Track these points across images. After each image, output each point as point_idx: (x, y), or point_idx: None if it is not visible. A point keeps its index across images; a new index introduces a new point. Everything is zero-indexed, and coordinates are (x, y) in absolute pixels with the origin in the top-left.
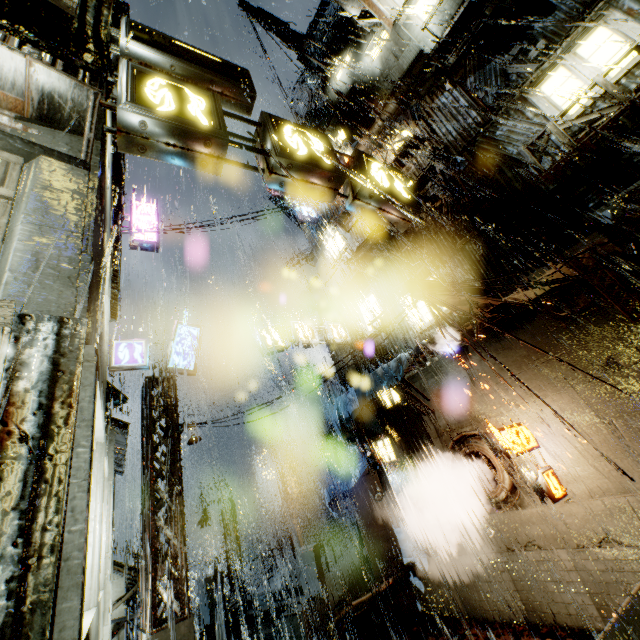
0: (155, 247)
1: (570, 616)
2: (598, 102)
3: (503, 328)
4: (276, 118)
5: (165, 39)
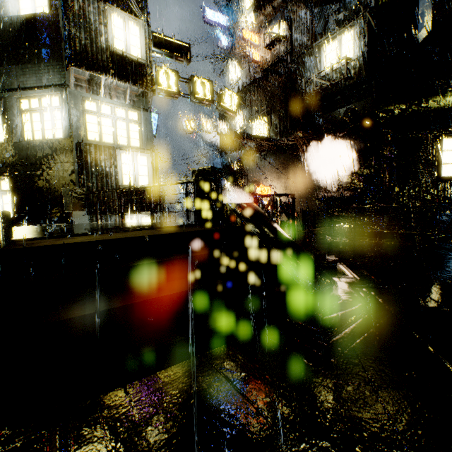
0: None
1: None
2: (334, 72)
3: (279, 152)
4: (196, 78)
5: (163, 38)
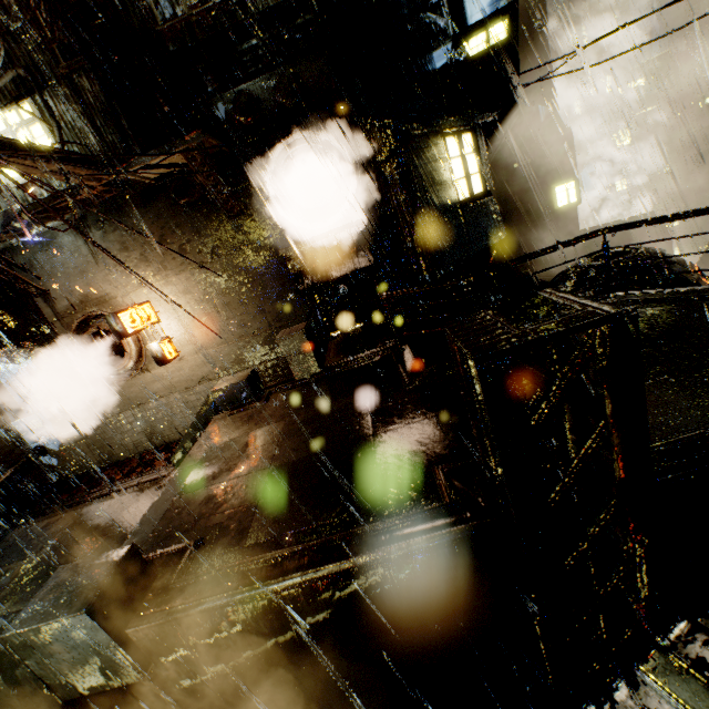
0: None
1: (180, 433)
2: None
3: (128, 203)
4: None
5: None
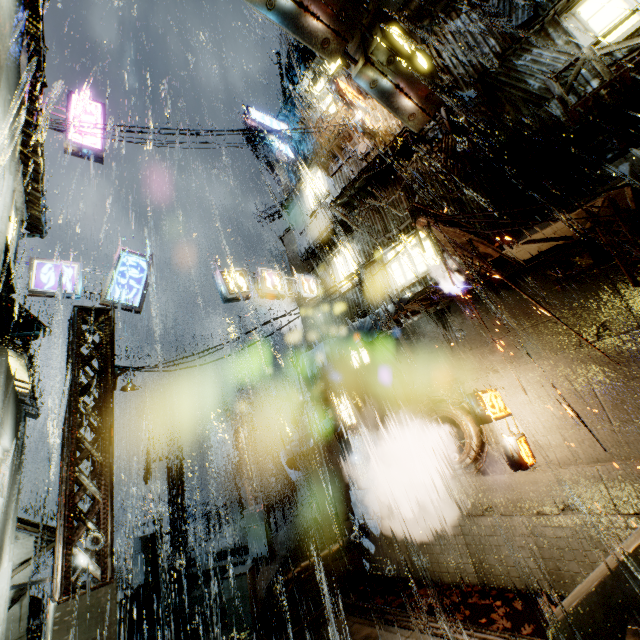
0: (98, 156)
1: (520, 579)
2: None
3: (491, 289)
4: None
5: None
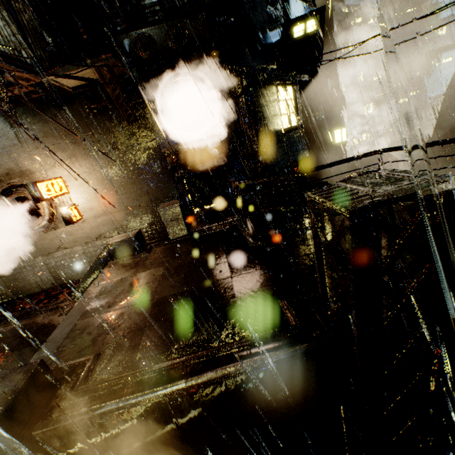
0: None
1: (79, 275)
2: None
3: (50, 104)
4: None
5: None
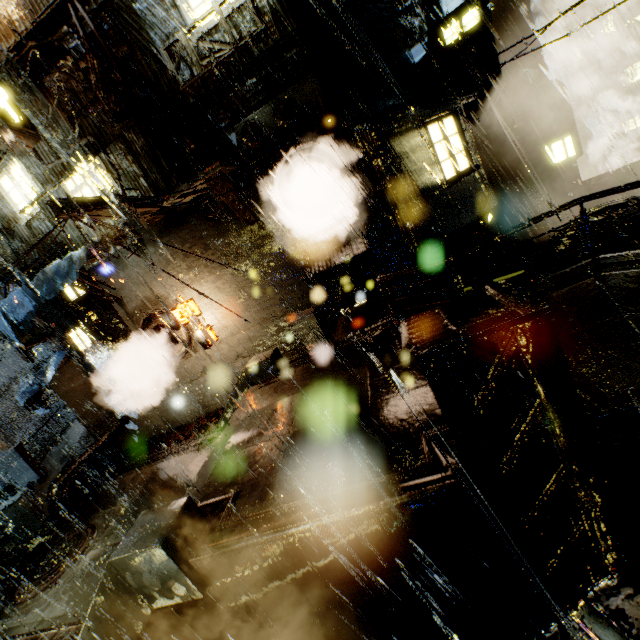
0: None
1: (225, 401)
2: (221, 26)
3: (171, 224)
4: None
5: None
